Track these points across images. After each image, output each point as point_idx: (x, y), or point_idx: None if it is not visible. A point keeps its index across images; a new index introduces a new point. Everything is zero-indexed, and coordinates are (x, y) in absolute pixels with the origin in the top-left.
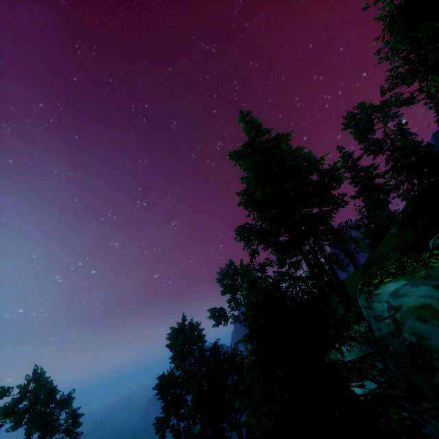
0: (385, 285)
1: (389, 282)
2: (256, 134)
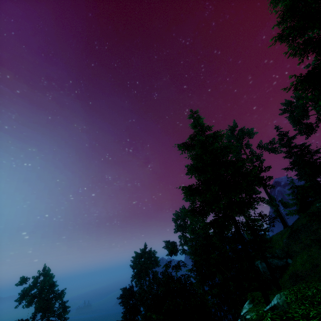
0: None
1: None
2: (200, 130)
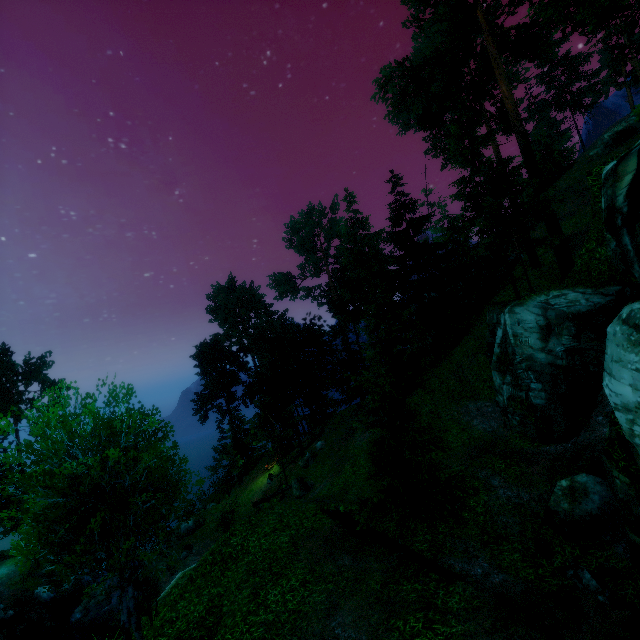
0: None
1: None
2: None
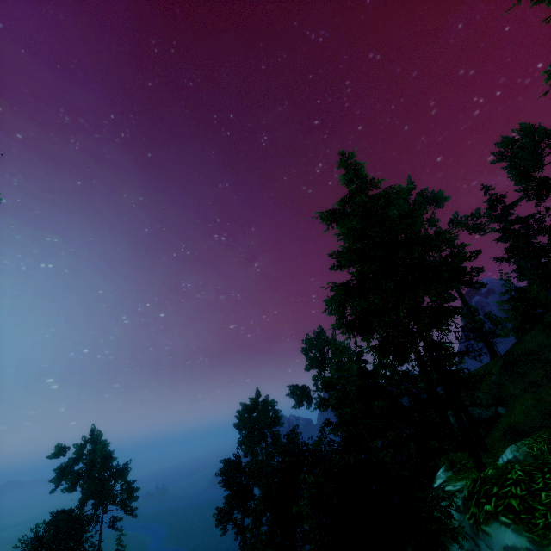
0: (500, 526)
1: (506, 526)
2: (359, 186)
